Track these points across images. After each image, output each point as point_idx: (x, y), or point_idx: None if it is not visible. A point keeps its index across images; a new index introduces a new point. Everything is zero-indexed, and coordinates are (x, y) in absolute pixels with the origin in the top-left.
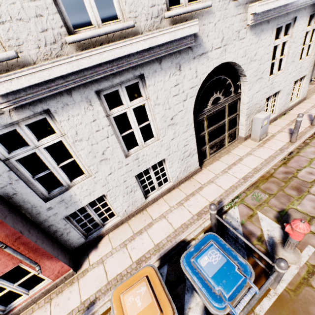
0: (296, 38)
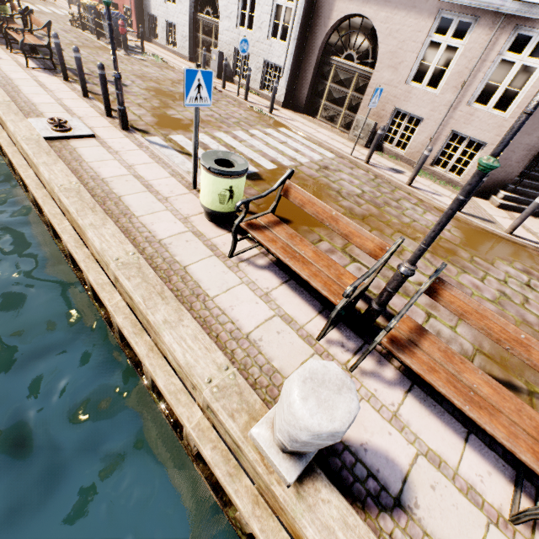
0: (262, 1)
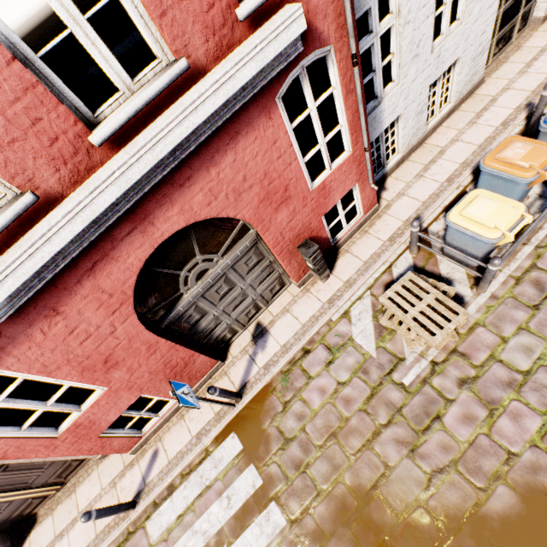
0: None
